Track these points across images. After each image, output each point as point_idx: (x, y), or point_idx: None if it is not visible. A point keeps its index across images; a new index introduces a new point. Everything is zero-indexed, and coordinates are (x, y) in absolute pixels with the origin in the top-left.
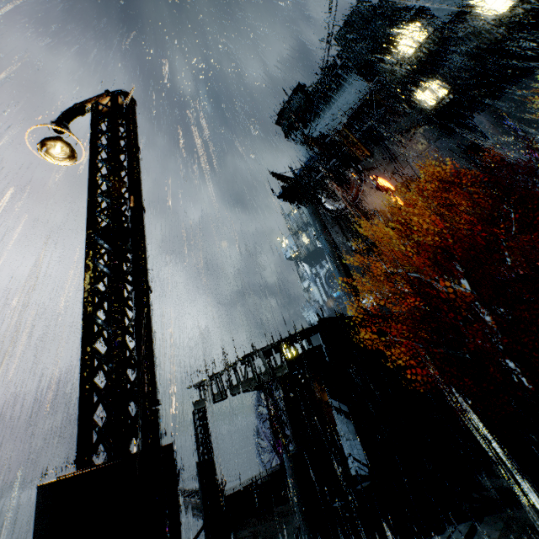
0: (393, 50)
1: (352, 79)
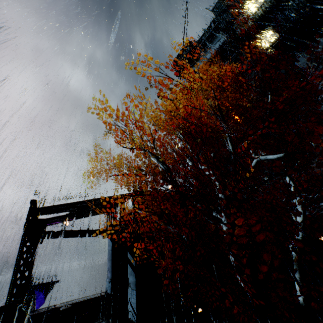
0: (243, 11)
1: (220, 37)
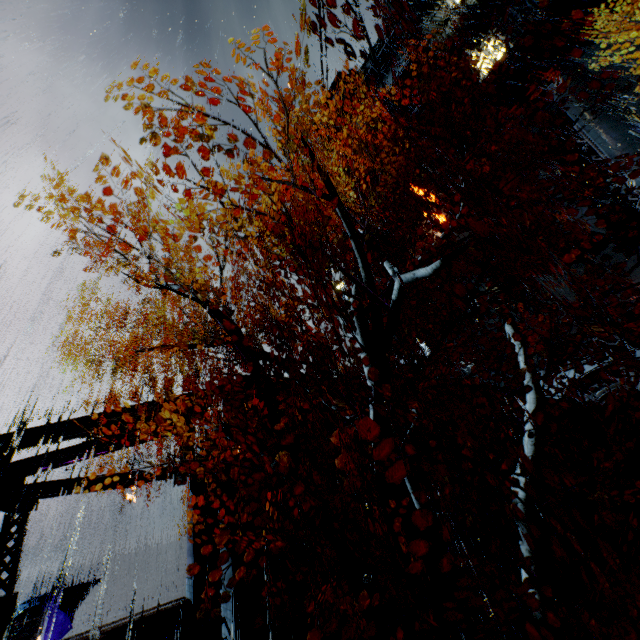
0: (439, 2)
1: (402, 60)
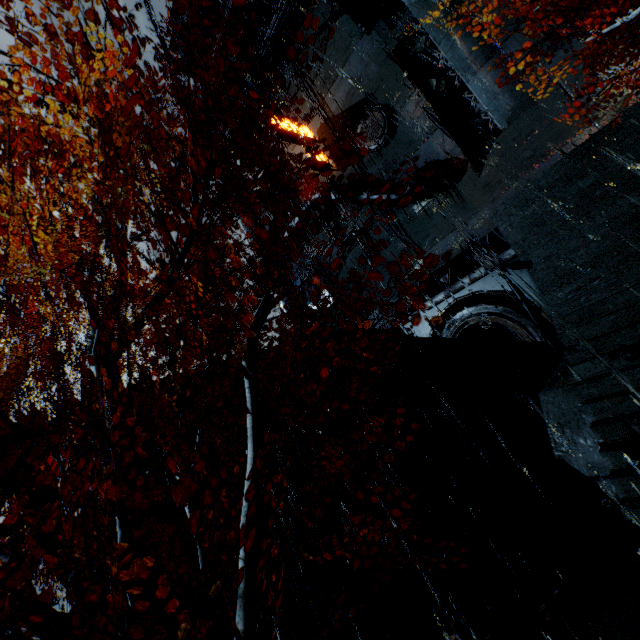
0: None
1: None
